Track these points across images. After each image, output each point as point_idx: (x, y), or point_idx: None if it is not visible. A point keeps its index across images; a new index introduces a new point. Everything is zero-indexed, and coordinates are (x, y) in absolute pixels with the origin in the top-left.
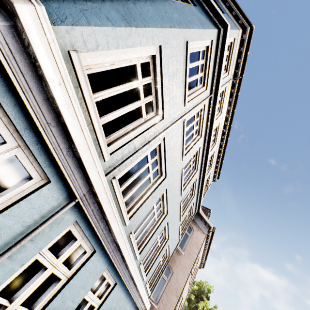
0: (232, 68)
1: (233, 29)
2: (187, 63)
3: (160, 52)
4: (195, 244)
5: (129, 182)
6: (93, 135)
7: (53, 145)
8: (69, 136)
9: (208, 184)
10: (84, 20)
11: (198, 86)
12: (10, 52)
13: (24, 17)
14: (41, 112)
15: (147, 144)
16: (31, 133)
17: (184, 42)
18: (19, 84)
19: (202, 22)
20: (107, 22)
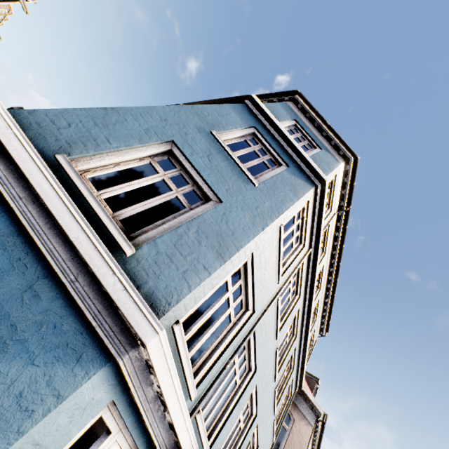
0: (335, 201)
1: (333, 168)
2: (281, 245)
3: (251, 255)
4: (298, 444)
5: (212, 399)
6: (183, 380)
7: (150, 420)
8: (165, 408)
9: (312, 342)
10: (186, 287)
11: (294, 247)
12: (133, 367)
13: (151, 348)
14: (145, 397)
15: (236, 353)
16: (133, 415)
17: (277, 228)
18: (134, 387)
19: (296, 189)
20: (205, 273)
